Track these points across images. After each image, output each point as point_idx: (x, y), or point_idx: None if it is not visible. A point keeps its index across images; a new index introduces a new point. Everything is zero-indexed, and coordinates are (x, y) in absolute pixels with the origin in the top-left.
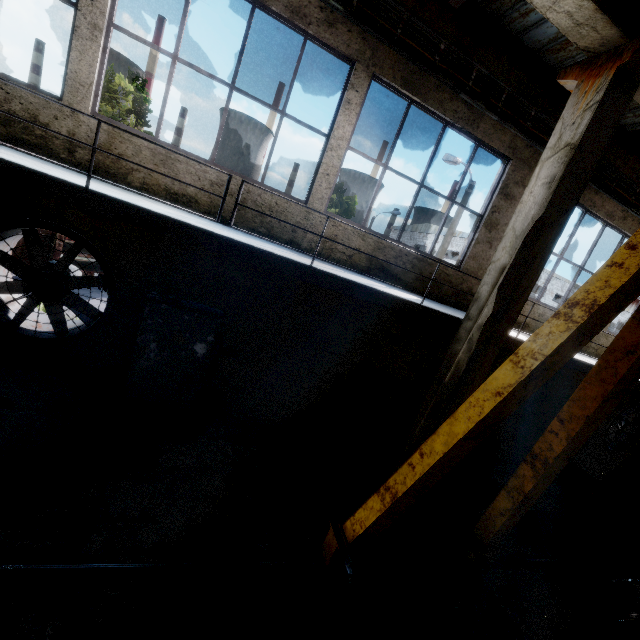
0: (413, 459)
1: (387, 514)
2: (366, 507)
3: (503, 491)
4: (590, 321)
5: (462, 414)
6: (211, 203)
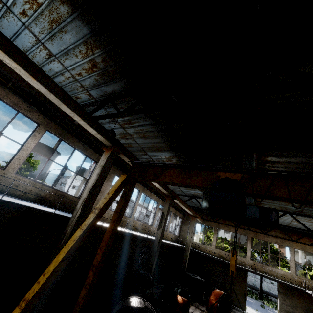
0: (40, 279)
1: None
2: None
3: (83, 287)
4: (99, 213)
5: (62, 251)
6: None
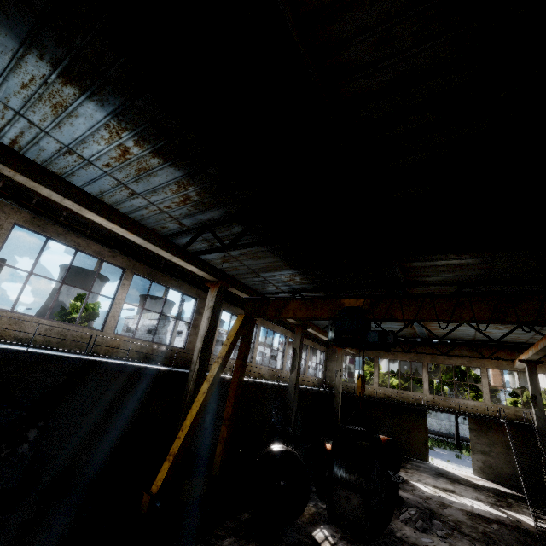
0: (179, 434)
1: (172, 466)
2: (162, 470)
3: (218, 443)
4: (223, 362)
5: (194, 406)
6: (44, 340)
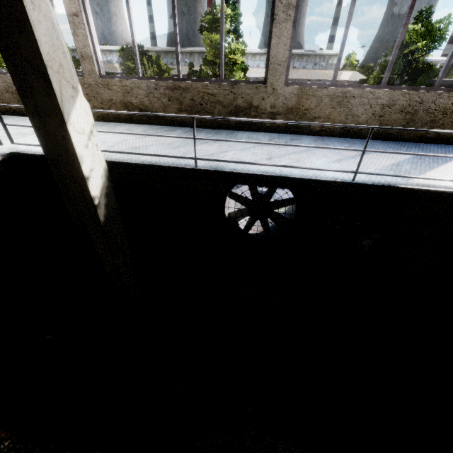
0: None
1: None
2: None
3: None
4: None
5: None
6: (379, 125)
